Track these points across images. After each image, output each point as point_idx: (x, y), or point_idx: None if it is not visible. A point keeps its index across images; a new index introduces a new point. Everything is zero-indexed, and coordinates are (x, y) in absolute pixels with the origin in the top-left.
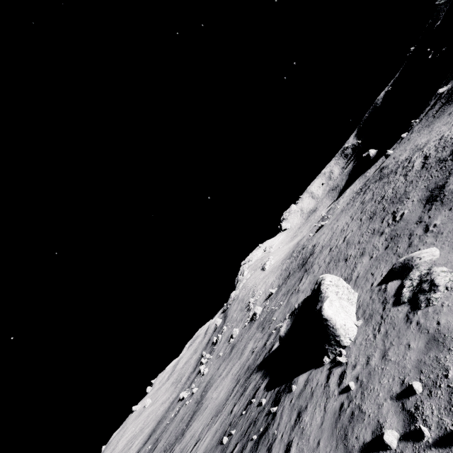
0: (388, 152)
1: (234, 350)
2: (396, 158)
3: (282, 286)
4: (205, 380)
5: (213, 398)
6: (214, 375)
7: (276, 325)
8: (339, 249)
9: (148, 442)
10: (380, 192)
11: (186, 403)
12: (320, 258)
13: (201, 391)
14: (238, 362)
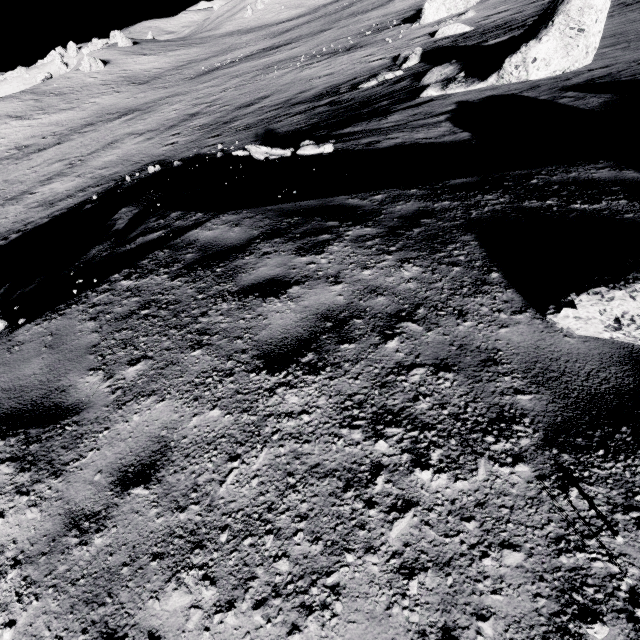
0: None
1: None
2: None
3: None
4: None
5: (394, 6)
6: None
7: None
8: None
9: None
10: None
11: None
12: None
13: None
14: None
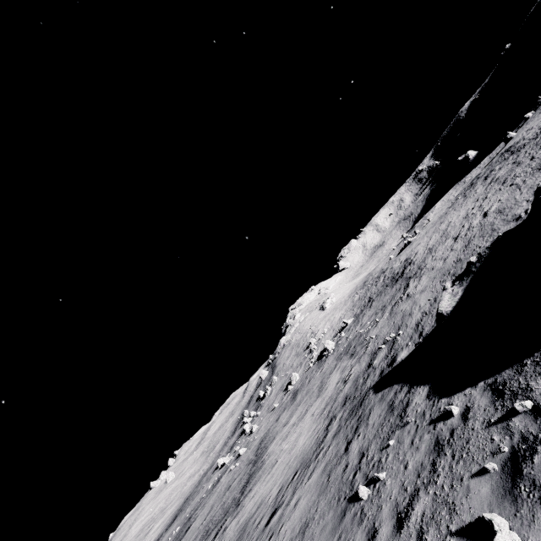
0: (510, 134)
1: (300, 393)
2: (534, 126)
3: (364, 311)
4: (257, 437)
5: (284, 450)
6: (273, 428)
7: (385, 338)
8: (481, 225)
9: (174, 523)
10: (536, 149)
11: (231, 468)
12: (436, 255)
13: (253, 449)
14: (317, 400)
